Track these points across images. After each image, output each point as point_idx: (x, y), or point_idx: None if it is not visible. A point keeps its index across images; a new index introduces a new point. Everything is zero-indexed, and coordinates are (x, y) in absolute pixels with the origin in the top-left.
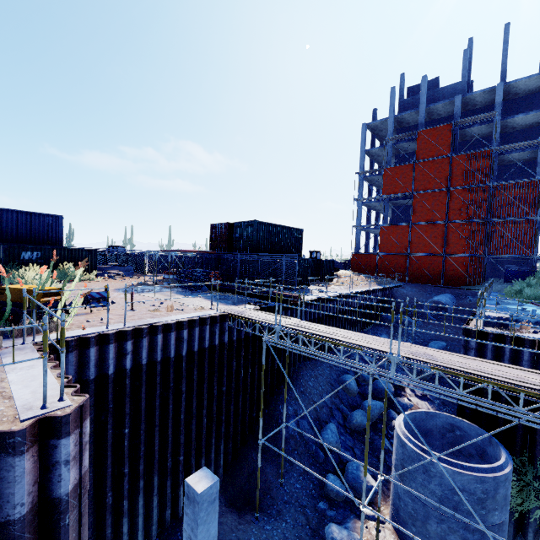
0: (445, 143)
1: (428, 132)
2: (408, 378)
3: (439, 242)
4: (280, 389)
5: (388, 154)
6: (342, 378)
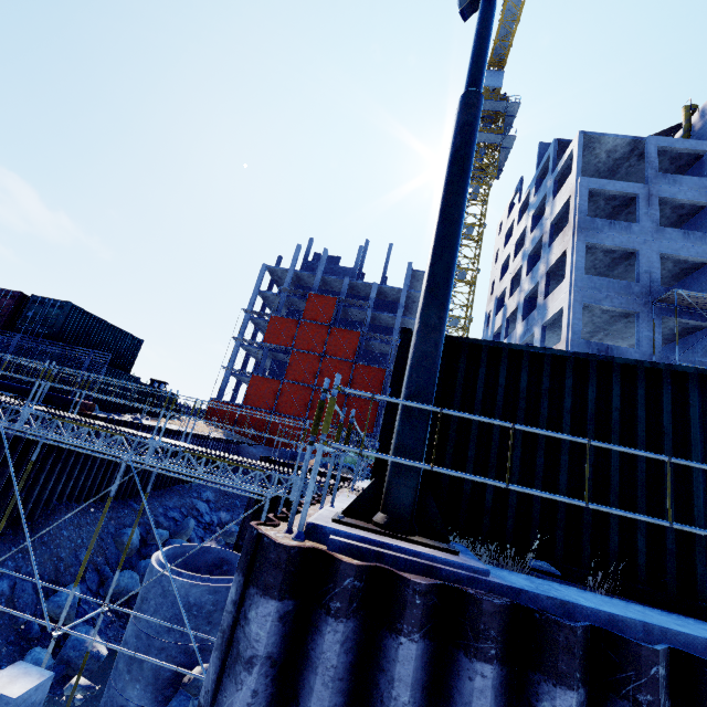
0: (329, 313)
1: (317, 297)
2: (161, 462)
3: (304, 406)
4: (4, 535)
5: (280, 303)
6: (121, 531)
